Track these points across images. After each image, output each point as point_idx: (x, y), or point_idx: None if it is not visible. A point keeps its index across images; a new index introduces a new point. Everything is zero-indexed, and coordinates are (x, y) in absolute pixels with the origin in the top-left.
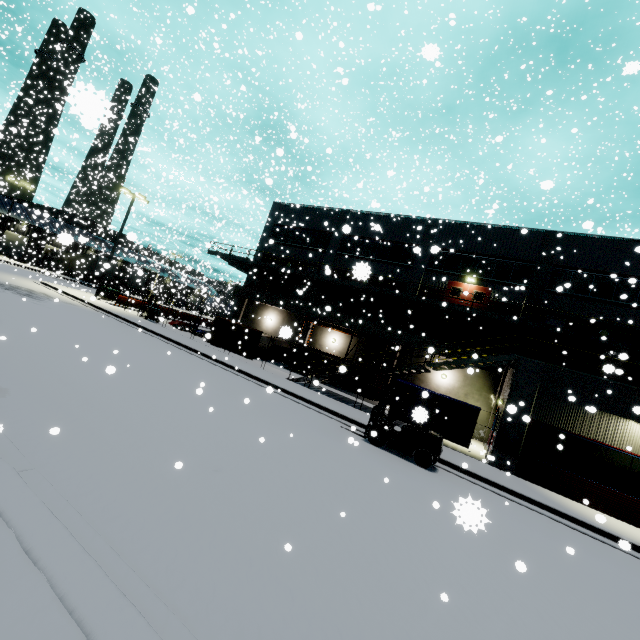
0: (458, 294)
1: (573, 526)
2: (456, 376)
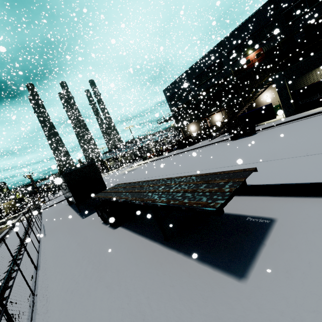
0: (249, 62)
1: (305, 118)
2: (271, 92)
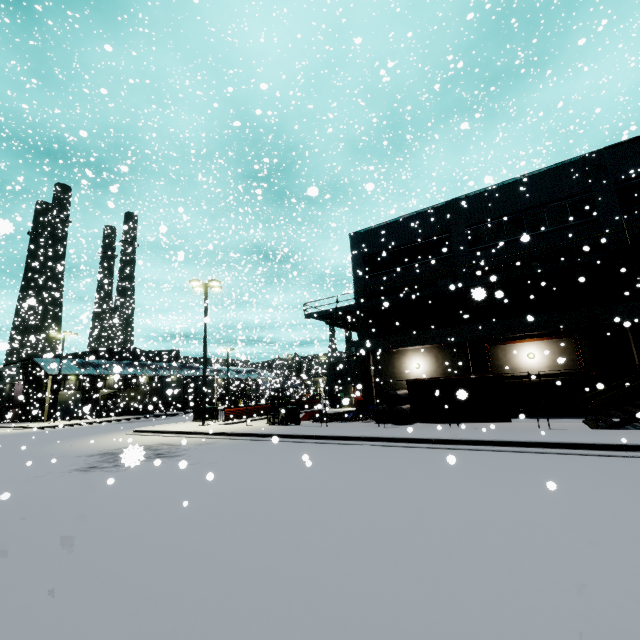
0: None
1: None
2: None
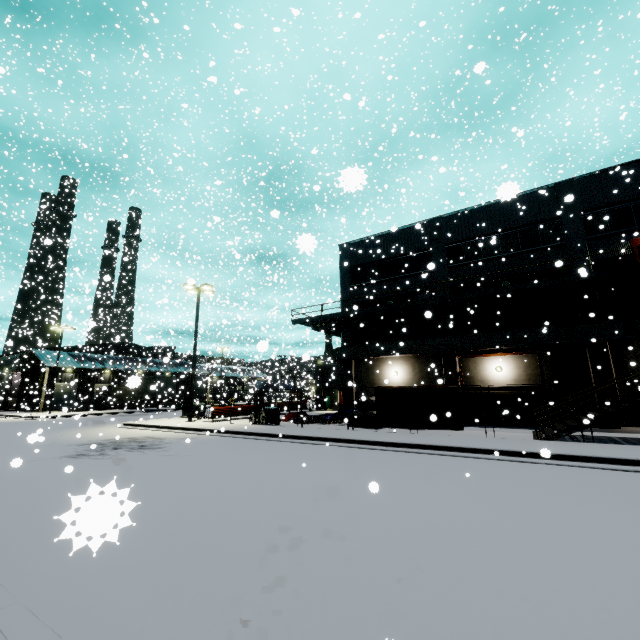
0: None
1: None
2: None
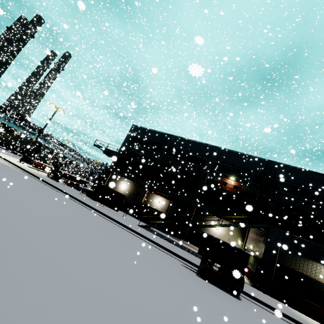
0: (226, 185)
1: None
2: (224, 228)
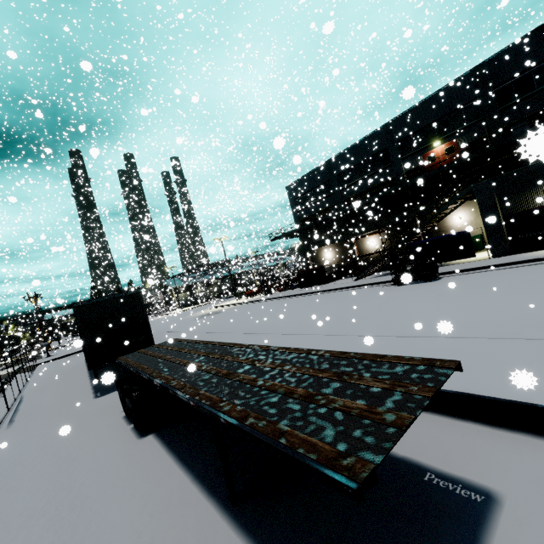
0: (434, 159)
1: (530, 264)
2: (468, 213)
